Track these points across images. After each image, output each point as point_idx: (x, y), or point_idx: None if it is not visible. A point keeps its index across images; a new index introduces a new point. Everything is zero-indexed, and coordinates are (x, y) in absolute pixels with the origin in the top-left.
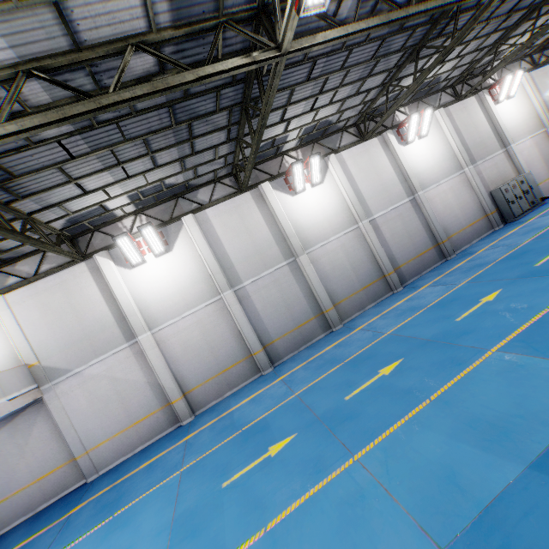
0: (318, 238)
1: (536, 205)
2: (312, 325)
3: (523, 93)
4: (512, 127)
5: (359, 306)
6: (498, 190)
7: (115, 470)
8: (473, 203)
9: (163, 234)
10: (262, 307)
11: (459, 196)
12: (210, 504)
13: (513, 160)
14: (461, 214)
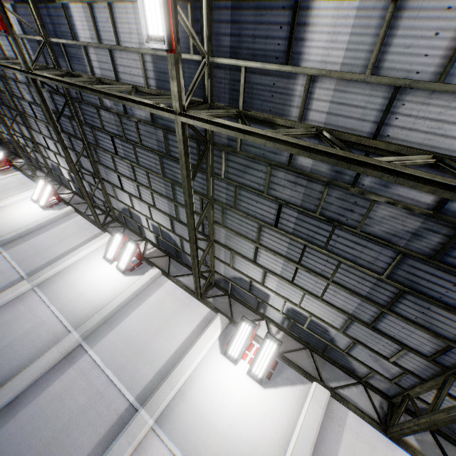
0: (55, 293)
1: None
2: None
3: None
4: None
5: None
6: None
7: None
8: None
9: (58, 204)
10: None
11: None
12: None
13: None
14: None
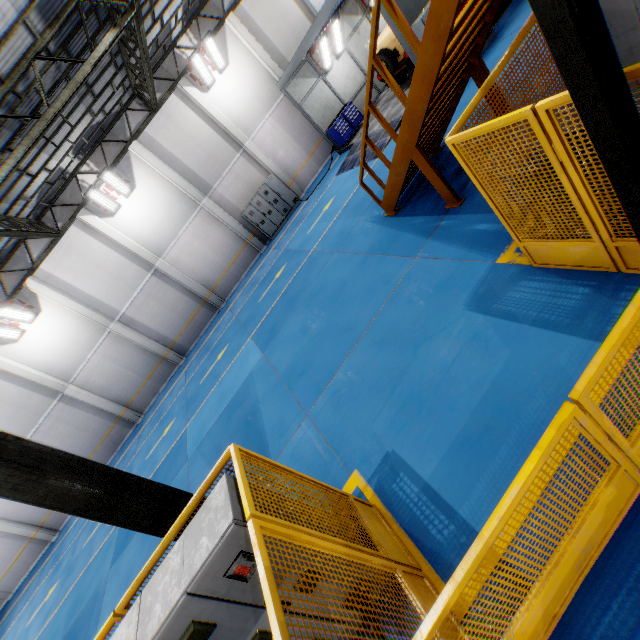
0: (74, 363)
1: (292, 210)
2: (117, 429)
3: (241, 48)
4: (242, 112)
5: (153, 393)
6: (243, 215)
7: (20, 589)
8: (227, 237)
9: None
10: (61, 443)
11: (207, 238)
12: (19, 639)
13: (257, 160)
14: (218, 256)
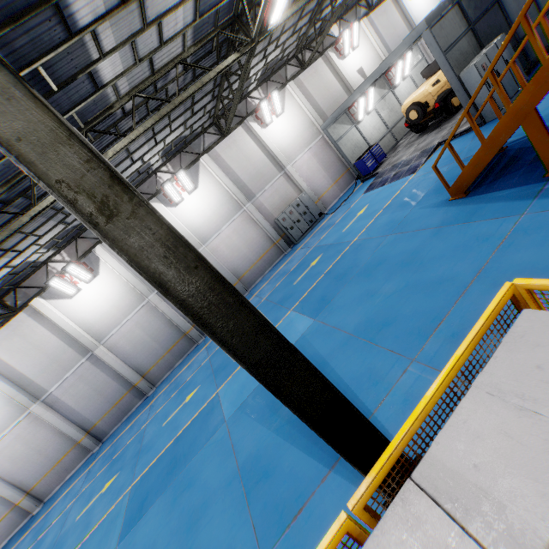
0: (110, 326)
1: (316, 222)
2: (128, 398)
3: (295, 103)
4: (288, 145)
5: (168, 367)
6: (277, 220)
7: None
8: (260, 237)
9: None
10: (75, 403)
11: (244, 235)
12: None
13: (293, 180)
14: (250, 251)
